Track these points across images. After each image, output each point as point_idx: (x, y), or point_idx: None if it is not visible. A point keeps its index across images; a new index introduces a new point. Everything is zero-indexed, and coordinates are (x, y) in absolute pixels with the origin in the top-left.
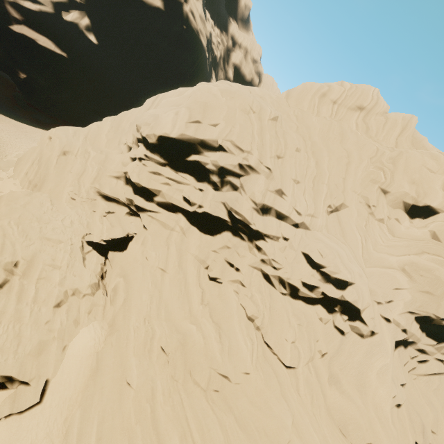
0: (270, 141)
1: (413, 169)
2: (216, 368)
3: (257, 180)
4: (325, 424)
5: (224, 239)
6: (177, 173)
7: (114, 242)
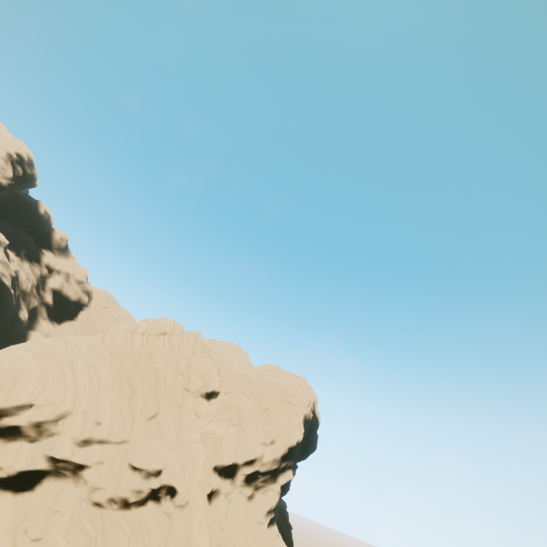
0: (84, 384)
1: (200, 368)
2: None
3: (75, 418)
4: None
5: (46, 487)
6: None
7: None
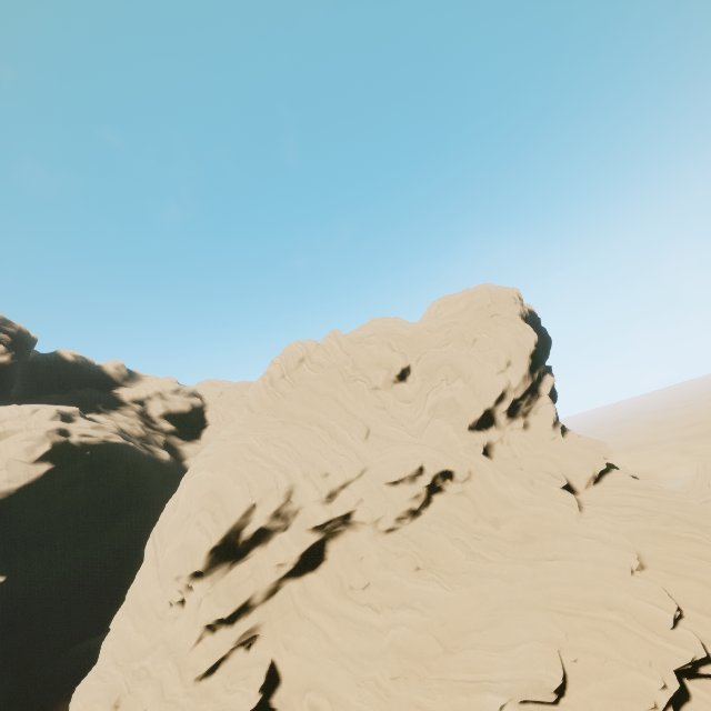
0: (278, 456)
1: (369, 360)
2: (431, 627)
3: (301, 487)
4: (519, 552)
5: (333, 550)
6: (246, 558)
7: (264, 687)
